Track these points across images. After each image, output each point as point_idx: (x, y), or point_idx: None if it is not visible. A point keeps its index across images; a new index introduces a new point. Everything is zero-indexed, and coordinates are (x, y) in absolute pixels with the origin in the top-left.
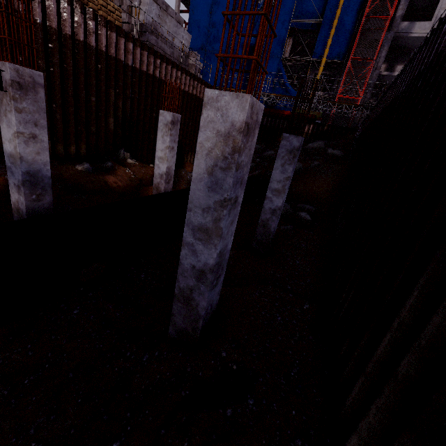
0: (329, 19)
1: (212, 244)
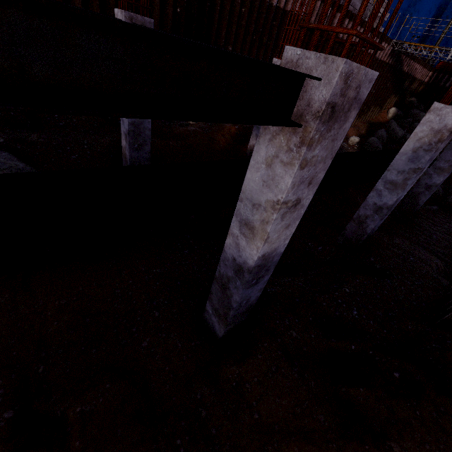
0: None
1: (395, 192)
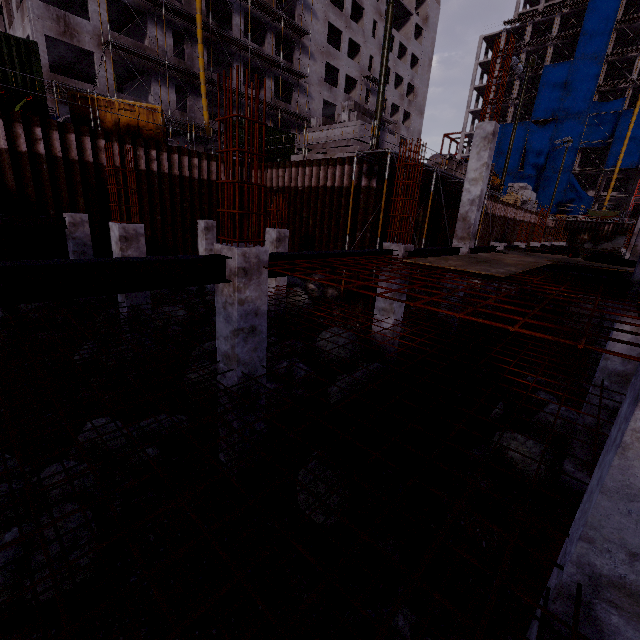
0: (620, 139)
1: None
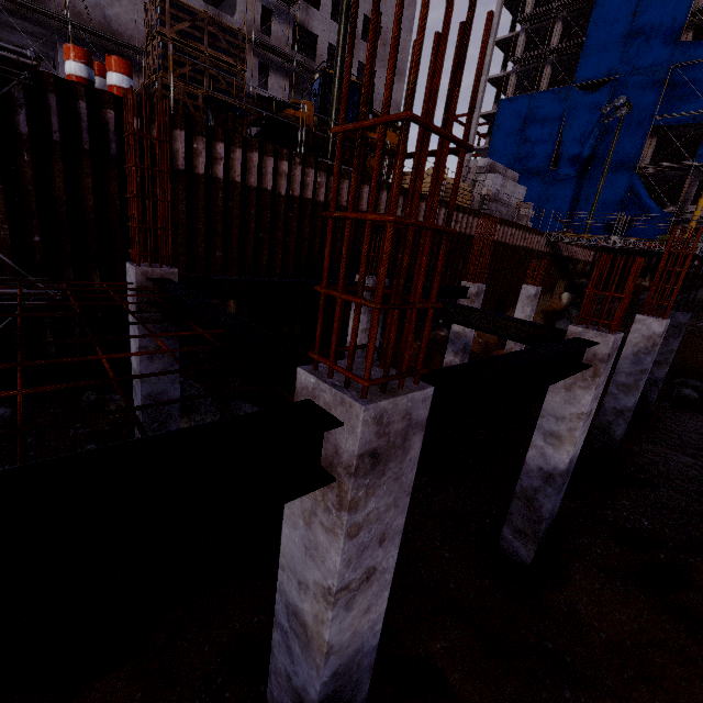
0: None
1: (631, 394)
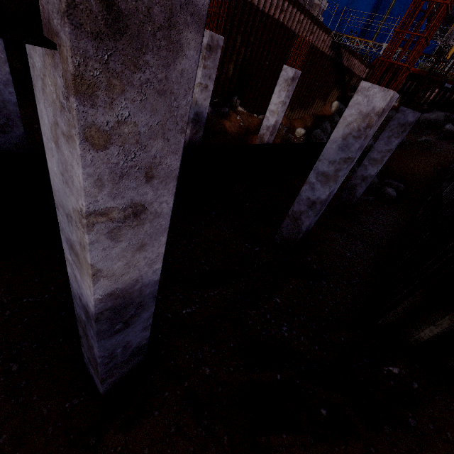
0: None
1: (328, 185)
